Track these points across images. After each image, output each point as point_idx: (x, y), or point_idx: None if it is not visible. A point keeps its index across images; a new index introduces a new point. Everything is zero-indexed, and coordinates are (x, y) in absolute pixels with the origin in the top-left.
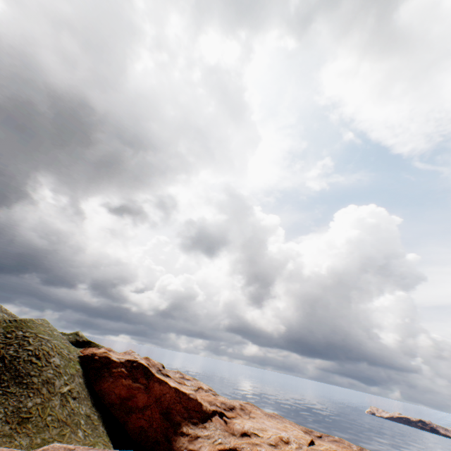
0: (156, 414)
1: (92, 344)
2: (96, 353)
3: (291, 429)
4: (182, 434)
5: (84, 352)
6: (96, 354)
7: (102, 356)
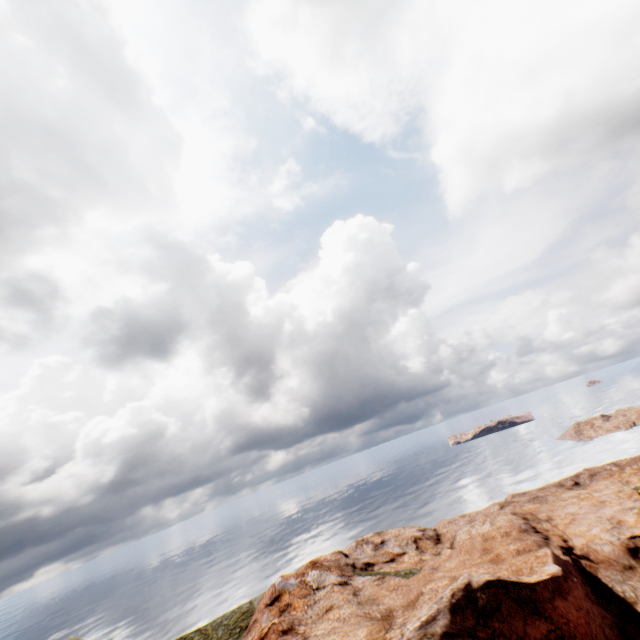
0: None
1: None
2: None
3: (588, 496)
4: None
5: None
6: None
7: None
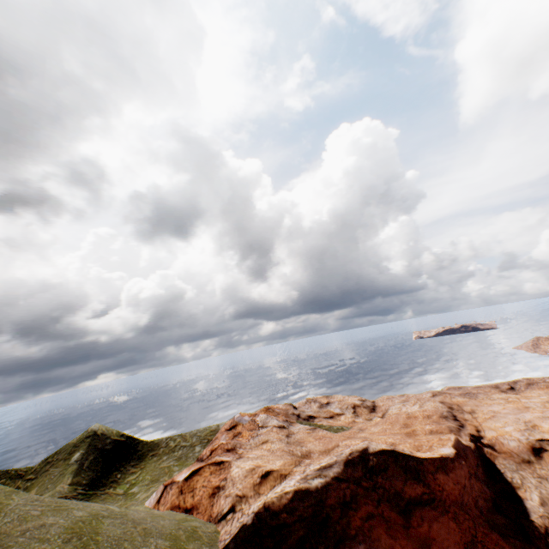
0: (501, 548)
1: (142, 442)
2: (269, 505)
3: (516, 400)
4: (543, 542)
5: (192, 505)
6: (270, 507)
7: (288, 501)
